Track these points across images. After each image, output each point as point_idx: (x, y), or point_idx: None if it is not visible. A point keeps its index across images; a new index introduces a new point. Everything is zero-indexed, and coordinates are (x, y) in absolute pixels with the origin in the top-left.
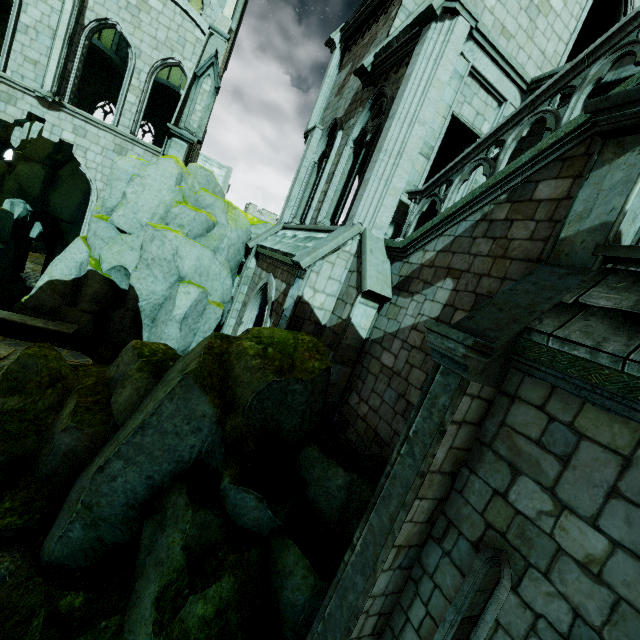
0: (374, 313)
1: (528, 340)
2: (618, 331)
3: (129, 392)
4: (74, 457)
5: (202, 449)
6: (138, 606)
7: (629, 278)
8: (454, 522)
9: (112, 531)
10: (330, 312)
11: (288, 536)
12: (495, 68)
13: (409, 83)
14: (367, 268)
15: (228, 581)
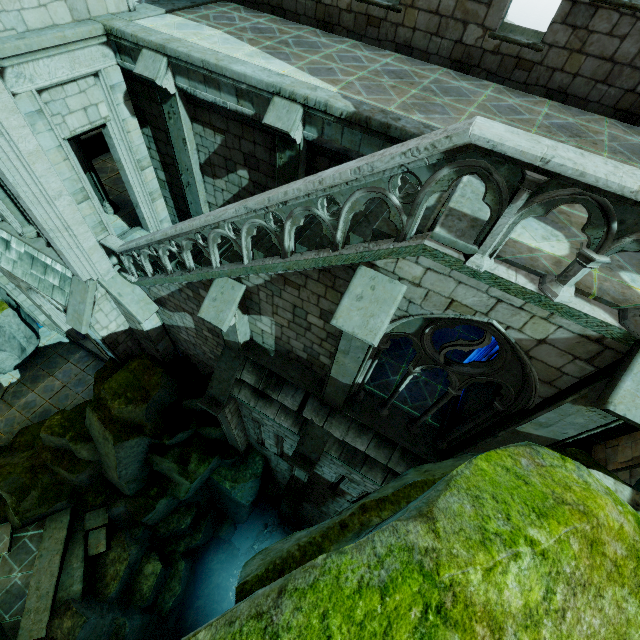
0: (155, 314)
1: (233, 395)
2: (253, 396)
3: (86, 452)
4: (93, 475)
5: (147, 444)
6: (175, 478)
7: (252, 365)
8: (245, 415)
9: (143, 474)
10: (126, 321)
11: (201, 427)
12: (57, 56)
13: (2, 169)
14: (130, 310)
15: (194, 454)
